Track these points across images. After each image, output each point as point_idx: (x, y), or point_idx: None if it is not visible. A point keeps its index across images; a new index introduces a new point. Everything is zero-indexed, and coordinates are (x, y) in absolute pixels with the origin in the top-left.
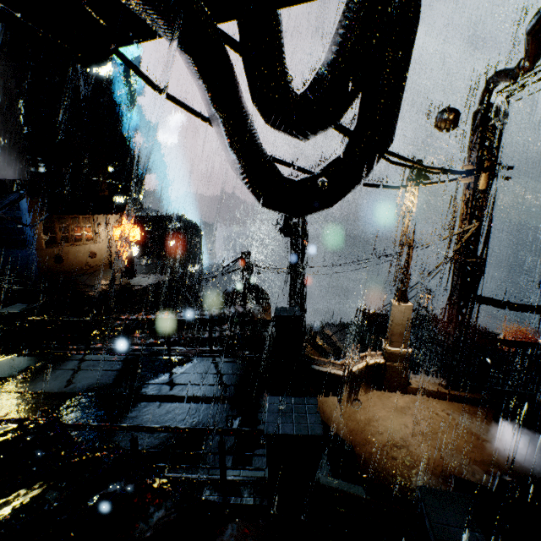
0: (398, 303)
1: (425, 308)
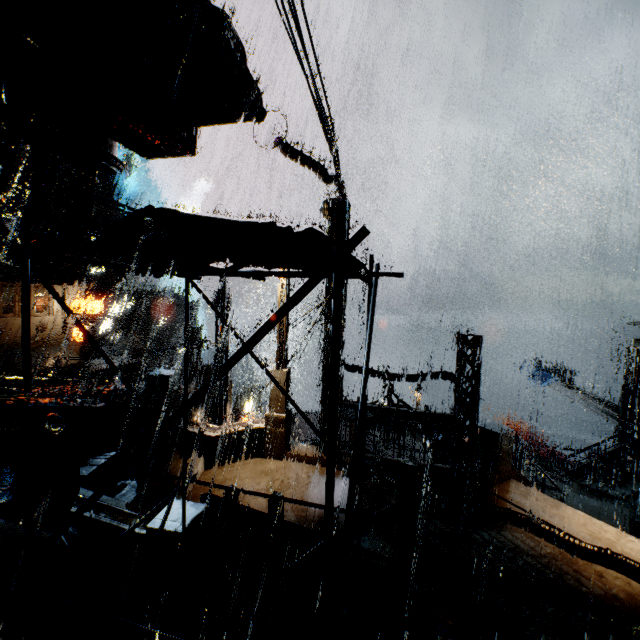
0: (276, 368)
1: (394, 395)
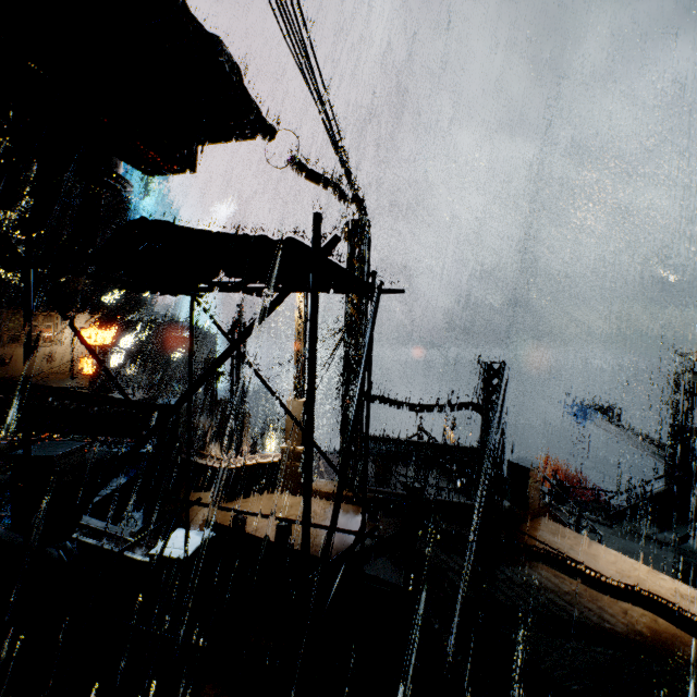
0: (293, 398)
1: (425, 432)
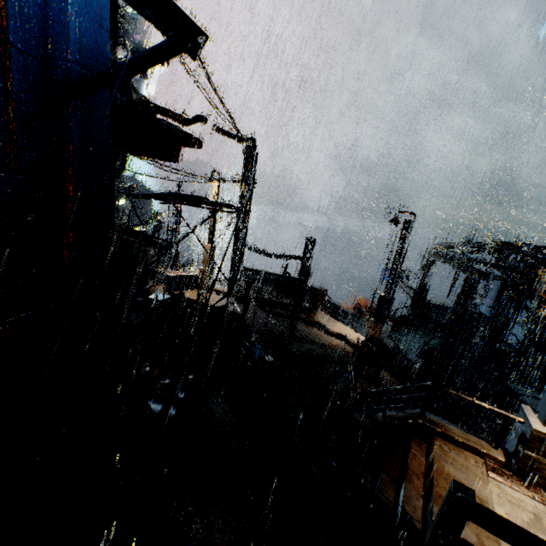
0: (208, 244)
1: (288, 273)
